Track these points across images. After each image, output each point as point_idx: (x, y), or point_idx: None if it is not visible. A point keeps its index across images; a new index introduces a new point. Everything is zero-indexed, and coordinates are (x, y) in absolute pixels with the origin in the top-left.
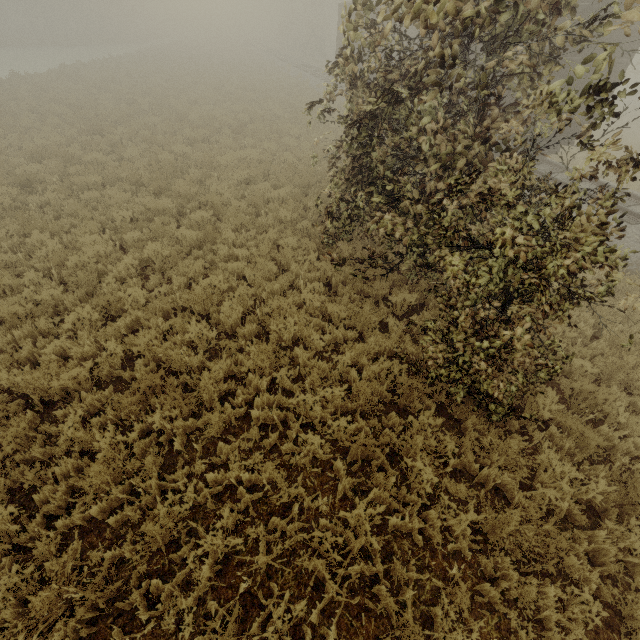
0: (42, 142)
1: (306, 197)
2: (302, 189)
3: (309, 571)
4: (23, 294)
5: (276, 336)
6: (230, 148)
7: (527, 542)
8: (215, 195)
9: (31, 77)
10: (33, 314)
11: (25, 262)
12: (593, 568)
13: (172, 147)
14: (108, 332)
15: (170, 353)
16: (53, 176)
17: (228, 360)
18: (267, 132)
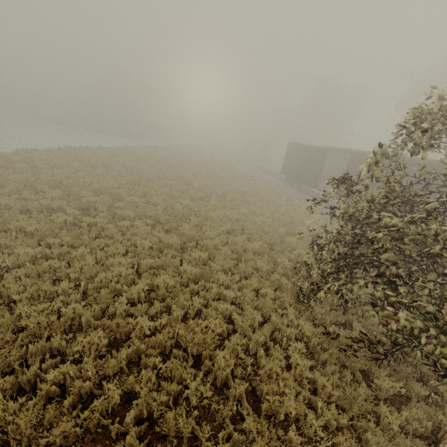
0: (104, 184)
1: (276, 254)
2: (269, 245)
3: None
4: (53, 303)
5: (267, 405)
6: (217, 206)
7: None
8: (210, 240)
9: (108, 149)
10: (52, 325)
11: (64, 269)
12: None
13: (181, 200)
14: (110, 363)
15: (168, 416)
16: (104, 206)
17: (227, 443)
18: (241, 200)
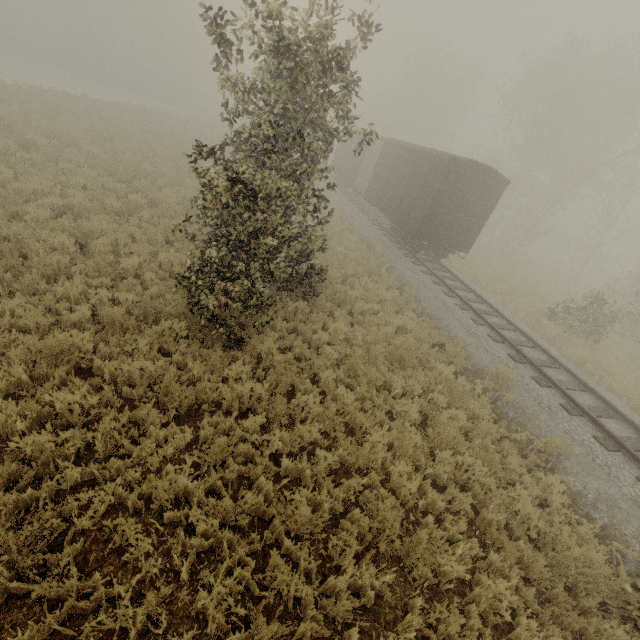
0: (62, 131)
1: None
2: None
3: (7, 353)
4: None
5: (123, 269)
6: None
7: (175, 395)
8: (158, 193)
9: (96, 101)
10: None
11: None
12: (217, 432)
13: (159, 165)
14: (0, 224)
15: (29, 242)
16: (51, 149)
17: (67, 259)
18: None
